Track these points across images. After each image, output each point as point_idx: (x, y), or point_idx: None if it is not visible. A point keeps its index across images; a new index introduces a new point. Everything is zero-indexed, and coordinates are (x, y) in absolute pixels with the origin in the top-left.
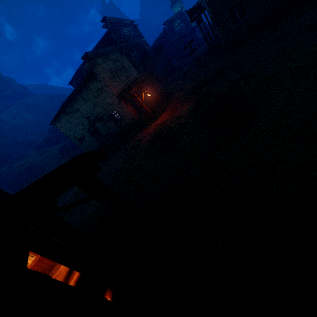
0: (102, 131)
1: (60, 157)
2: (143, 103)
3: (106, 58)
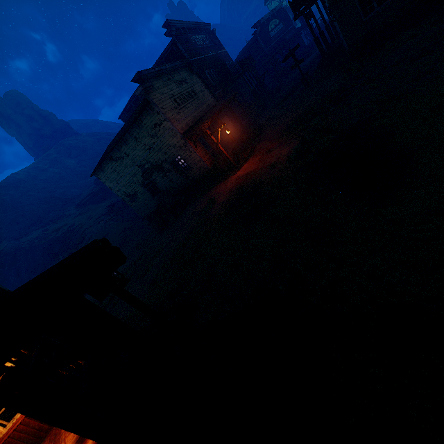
0: (161, 184)
1: (107, 219)
2: (219, 145)
3: (167, 79)
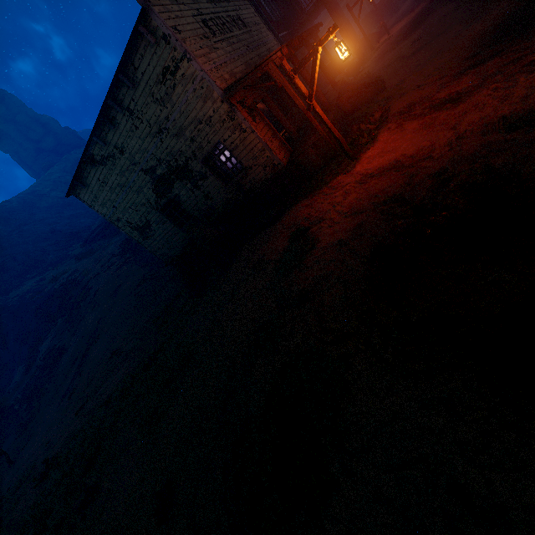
0: (191, 204)
1: (120, 262)
2: (313, 99)
3: None
